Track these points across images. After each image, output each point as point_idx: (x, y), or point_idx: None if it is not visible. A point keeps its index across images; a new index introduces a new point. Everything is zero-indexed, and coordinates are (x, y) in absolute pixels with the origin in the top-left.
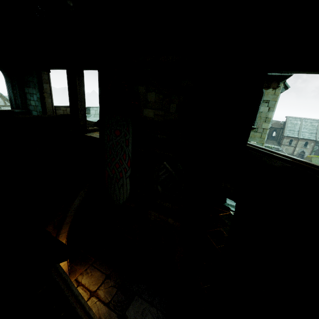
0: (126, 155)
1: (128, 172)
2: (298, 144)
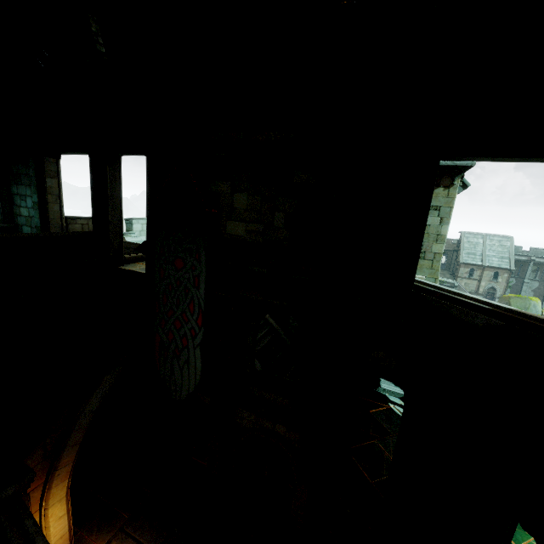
0: (194, 305)
1: (198, 336)
2: (484, 276)
